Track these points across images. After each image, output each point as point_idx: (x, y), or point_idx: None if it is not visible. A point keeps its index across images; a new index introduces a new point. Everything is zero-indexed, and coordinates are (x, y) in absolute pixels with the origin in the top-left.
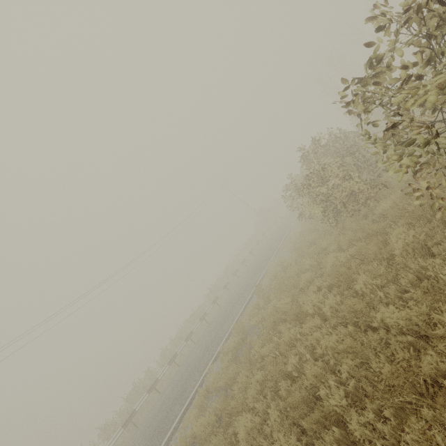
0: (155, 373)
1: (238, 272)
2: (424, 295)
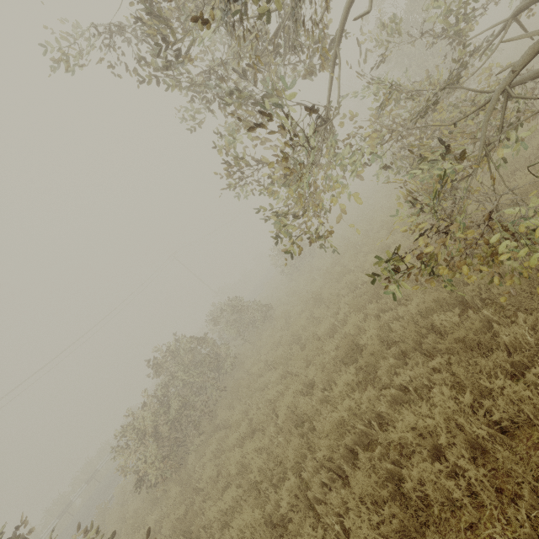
0: None
1: None
2: None
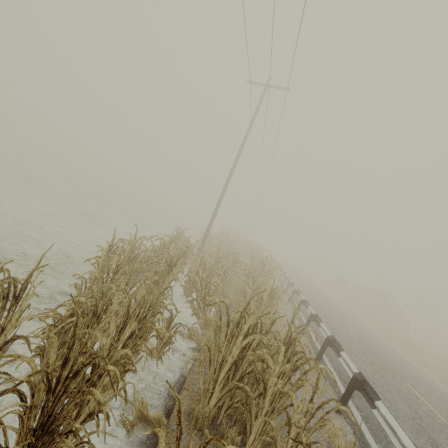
0: None
1: None
2: None
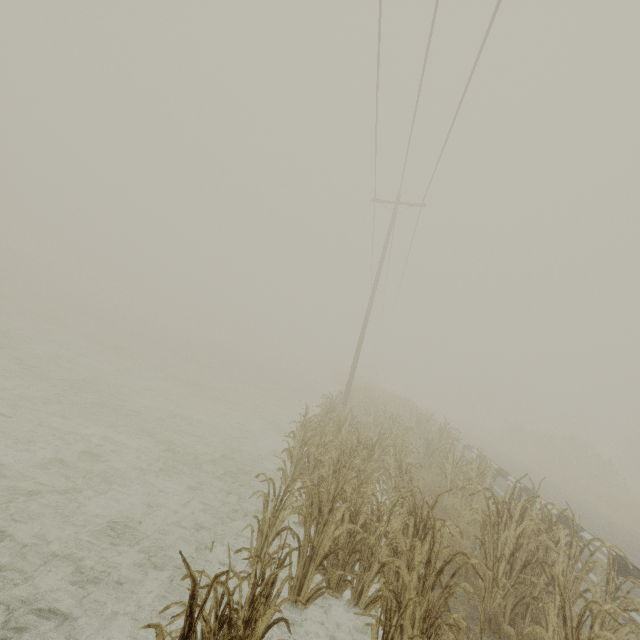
0: None
1: None
2: None
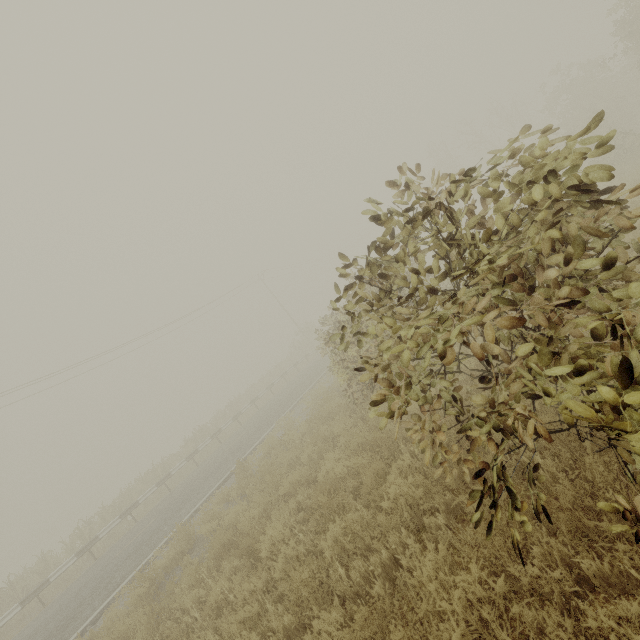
0: (54, 565)
1: (244, 415)
2: (369, 618)
